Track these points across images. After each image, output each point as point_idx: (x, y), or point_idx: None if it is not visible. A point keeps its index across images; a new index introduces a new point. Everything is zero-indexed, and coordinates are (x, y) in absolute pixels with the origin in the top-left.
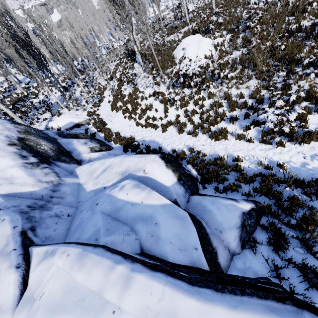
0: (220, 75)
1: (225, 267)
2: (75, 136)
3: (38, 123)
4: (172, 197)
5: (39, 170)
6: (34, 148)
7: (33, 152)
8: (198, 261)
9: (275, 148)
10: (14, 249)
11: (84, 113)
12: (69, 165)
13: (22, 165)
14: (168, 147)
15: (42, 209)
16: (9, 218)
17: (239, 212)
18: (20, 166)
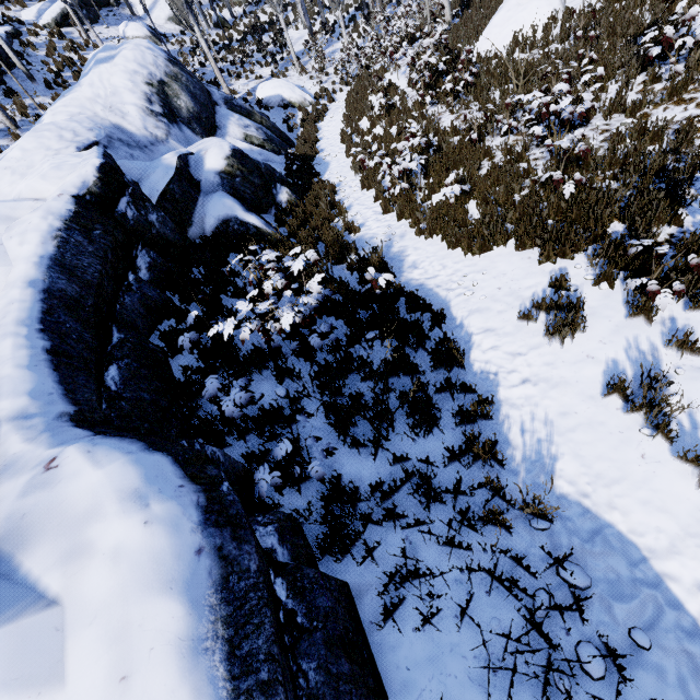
0: (460, 84)
1: (191, 238)
2: (247, 114)
3: (247, 80)
4: (200, 178)
5: (153, 120)
6: (169, 99)
7: (166, 103)
8: (153, 197)
9: (383, 215)
10: (84, 143)
11: (316, 88)
12: (194, 136)
13: (141, 108)
14: (326, 177)
15: (127, 146)
16: (98, 133)
17: (232, 213)
18: (139, 108)
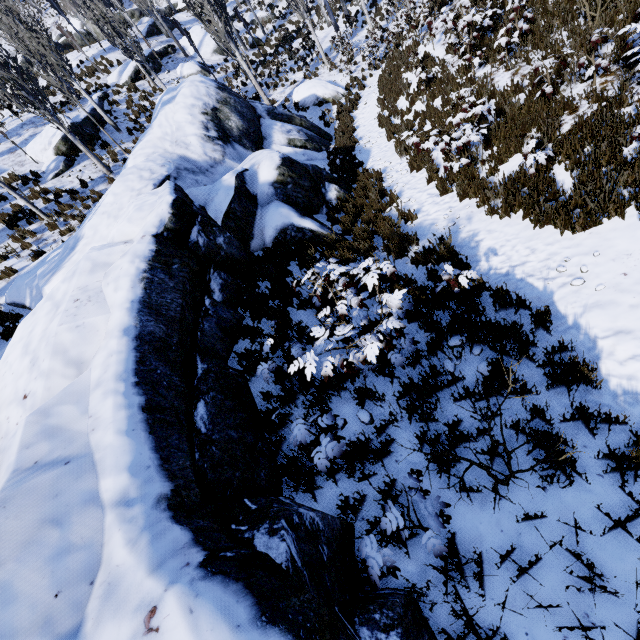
0: (513, 35)
1: (254, 250)
2: (287, 120)
3: (283, 88)
4: (256, 191)
5: (211, 145)
6: (222, 122)
7: (219, 127)
8: (218, 219)
9: (440, 196)
10: (158, 179)
11: (346, 79)
12: (245, 151)
13: (200, 136)
14: (369, 165)
15: (192, 173)
16: (168, 167)
17: (288, 221)
18: (198, 136)
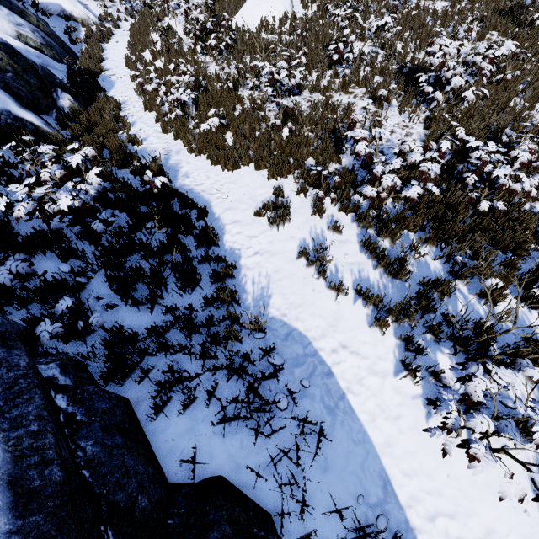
0: (223, 43)
1: None
2: (19, 12)
3: None
4: None
5: None
6: None
7: None
8: None
9: (163, 134)
10: None
11: (100, 10)
12: None
13: None
14: (111, 94)
15: None
16: None
17: (3, 106)
18: None
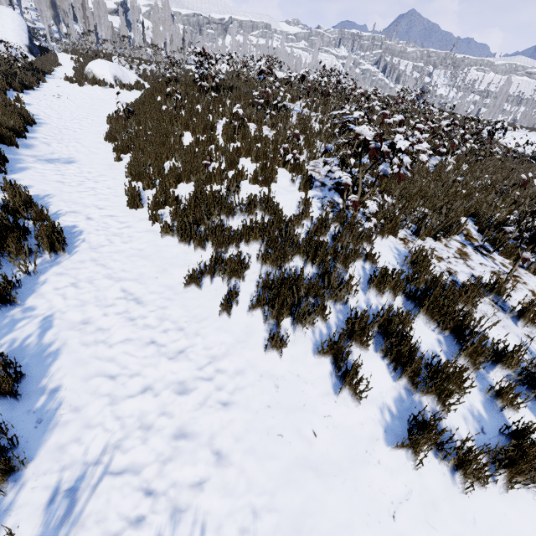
0: None
1: None
2: None
3: None
4: None
5: None
6: None
7: None
8: None
9: None
10: None
11: None
12: None
13: None
14: None
15: None
16: None
17: None
18: None
